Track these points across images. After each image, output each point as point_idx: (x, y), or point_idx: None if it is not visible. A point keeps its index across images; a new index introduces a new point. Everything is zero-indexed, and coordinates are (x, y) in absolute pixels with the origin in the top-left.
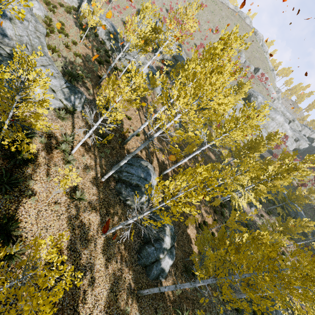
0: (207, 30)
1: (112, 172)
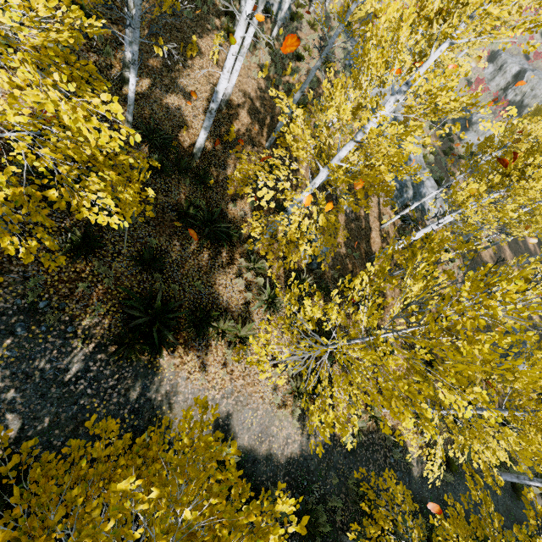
0: None
1: None
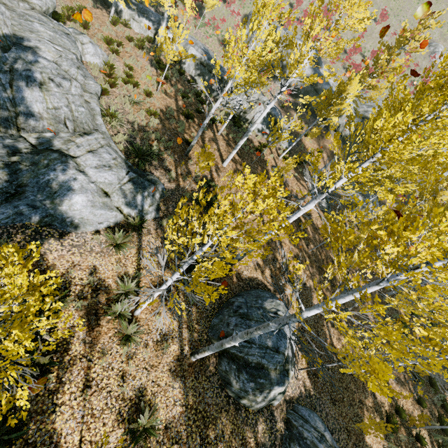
0: None
1: (209, 353)
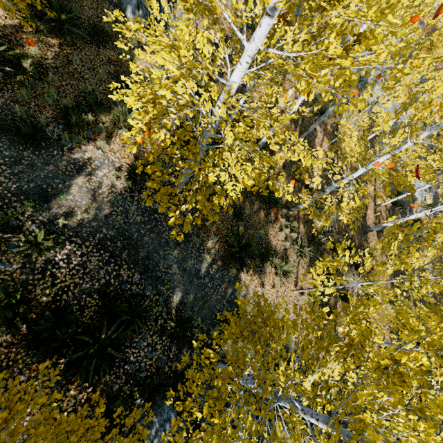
0: None
1: None
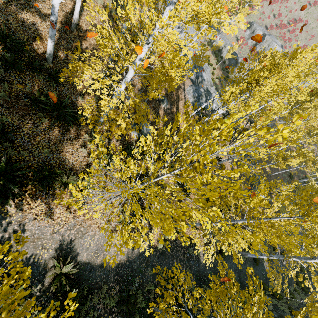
0: (315, 29)
1: None
